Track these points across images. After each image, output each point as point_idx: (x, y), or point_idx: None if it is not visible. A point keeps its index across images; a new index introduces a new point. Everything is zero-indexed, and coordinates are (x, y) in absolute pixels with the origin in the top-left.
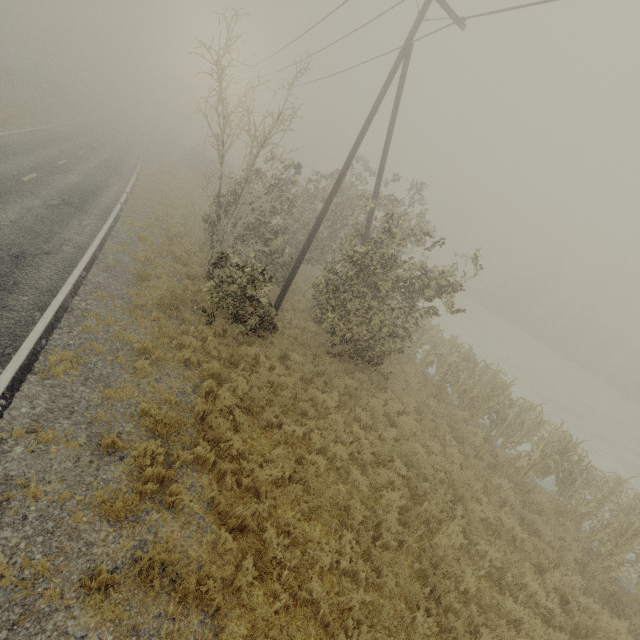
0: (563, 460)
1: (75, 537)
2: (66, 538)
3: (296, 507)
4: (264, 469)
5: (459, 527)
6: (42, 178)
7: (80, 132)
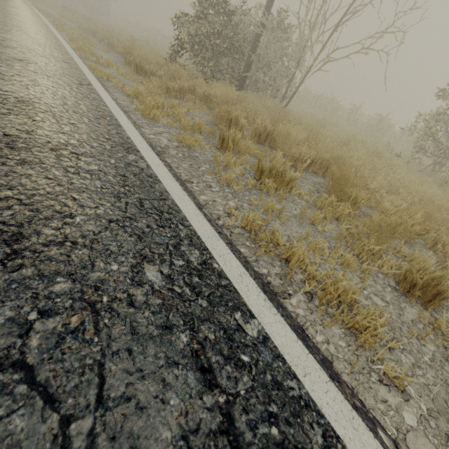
0: None
1: None
2: None
3: None
4: None
5: None
6: None
7: None
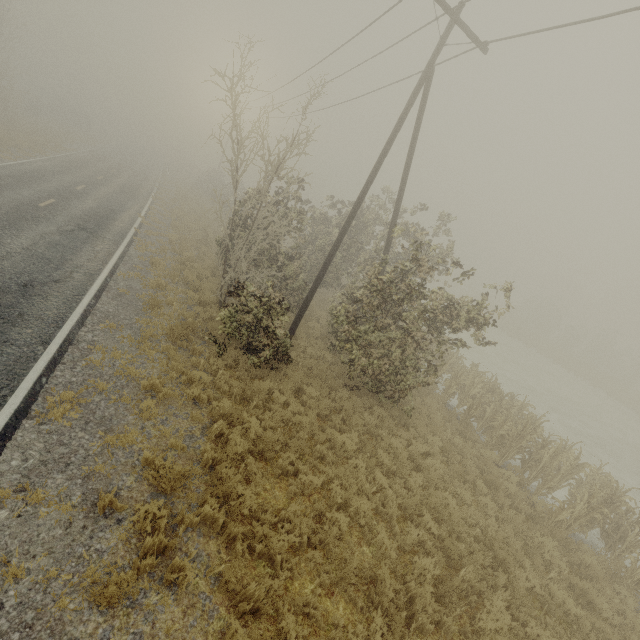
0: (610, 511)
1: (58, 632)
2: (47, 634)
3: (315, 578)
4: (280, 533)
5: (503, 602)
6: (59, 204)
7: (100, 158)
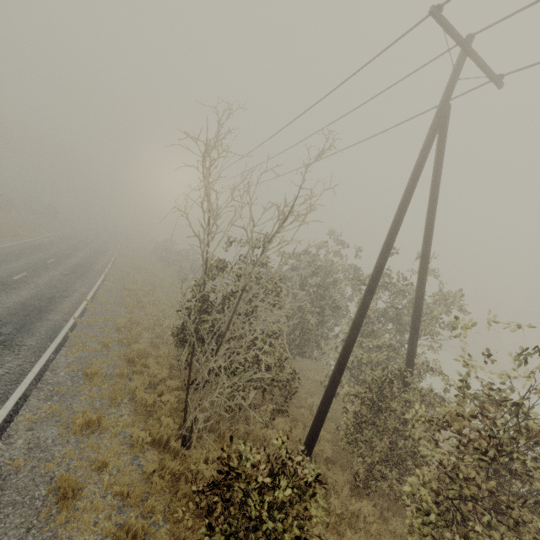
0: None
1: None
2: None
3: None
4: None
5: None
6: None
7: (59, 241)
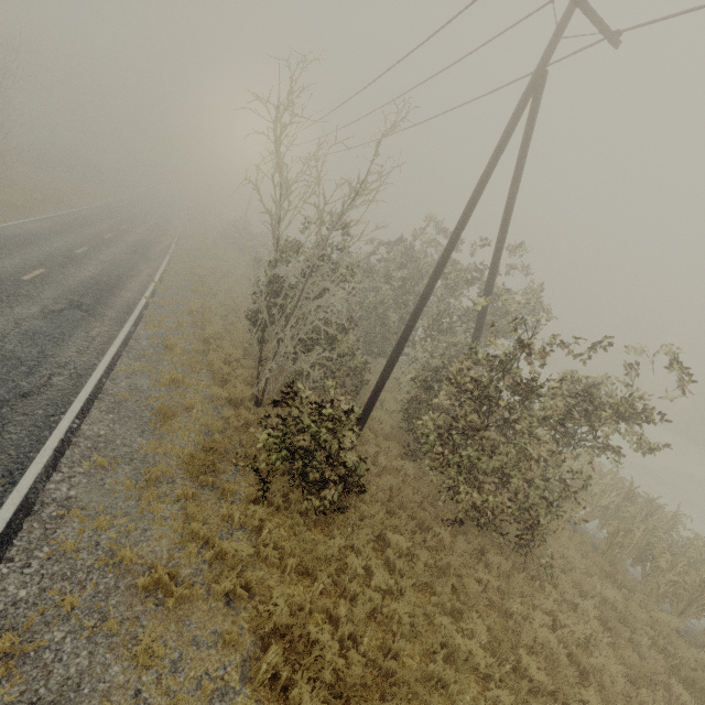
0: None
1: None
2: None
3: None
4: None
5: None
6: (50, 274)
7: (110, 213)
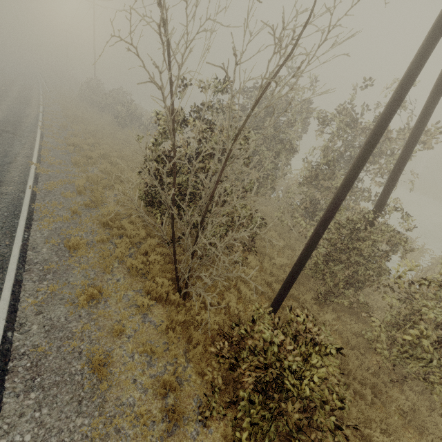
0: None
1: None
2: None
3: None
4: None
5: None
6: None
7: None
